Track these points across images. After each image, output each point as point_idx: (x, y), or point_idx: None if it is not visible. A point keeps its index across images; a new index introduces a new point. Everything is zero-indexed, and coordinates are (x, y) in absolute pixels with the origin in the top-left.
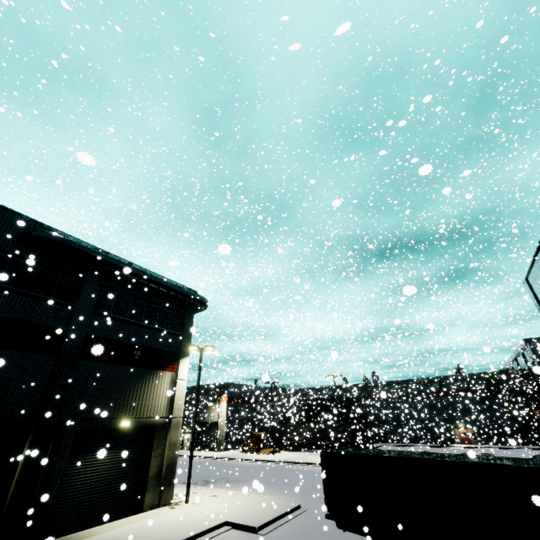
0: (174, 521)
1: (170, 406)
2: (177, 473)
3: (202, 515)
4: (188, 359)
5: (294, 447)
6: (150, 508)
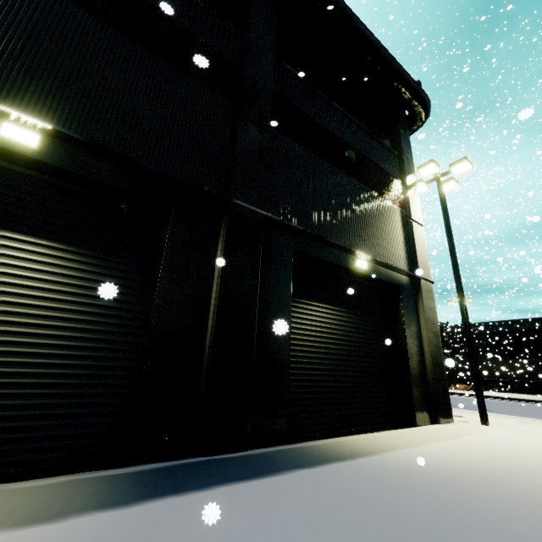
0: None
1: (409, 260)
2: None
3: None
4: (417, 195)
5: (501, 387)
6: (423, 422)
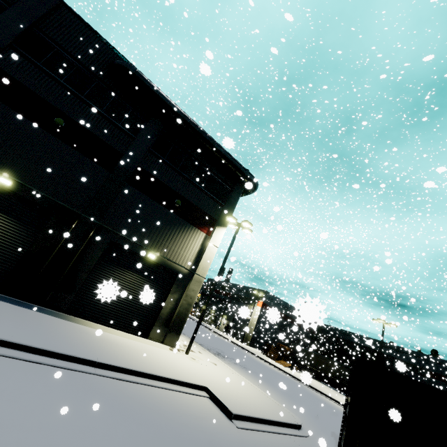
0: (160, 357)
1: (196, 262)
2: (201, 337)
3: (189, 368)
4: (224, 230)
5: (315, 375)
6: (155, 339)
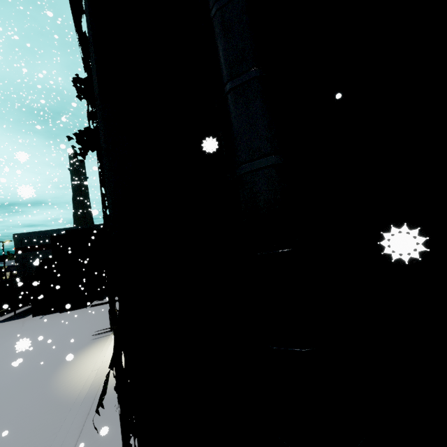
0: None
1: None
2: None
3: None
4: None
5: None
6: None
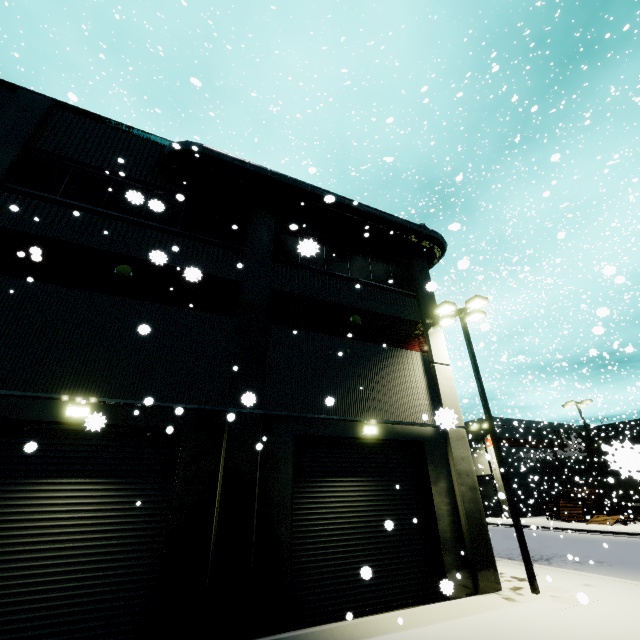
0: (548, 637)
1: (435, 407)
2: None
3: (617, 631)
4: (441, 333)
5: None
6: (461, 593)
